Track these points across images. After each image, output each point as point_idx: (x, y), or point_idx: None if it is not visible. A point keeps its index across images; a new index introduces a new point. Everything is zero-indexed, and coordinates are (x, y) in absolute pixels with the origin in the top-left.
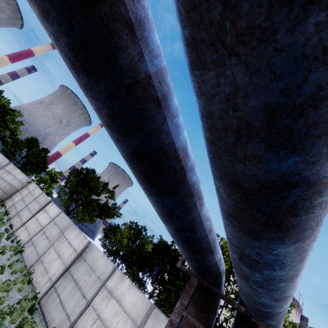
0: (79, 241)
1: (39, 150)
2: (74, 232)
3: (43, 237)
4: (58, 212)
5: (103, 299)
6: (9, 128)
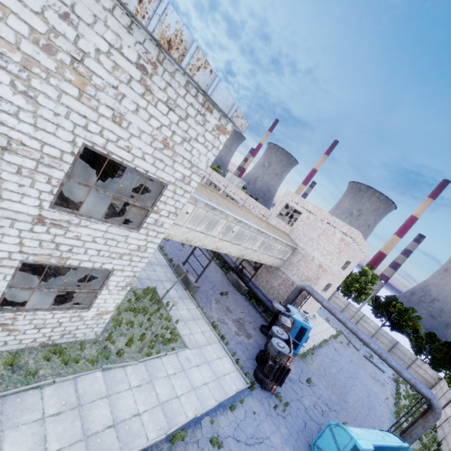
0: None
1: (441, 345)
2: None
3: (447, 424)
4: None
5: None
6: (409, 326)
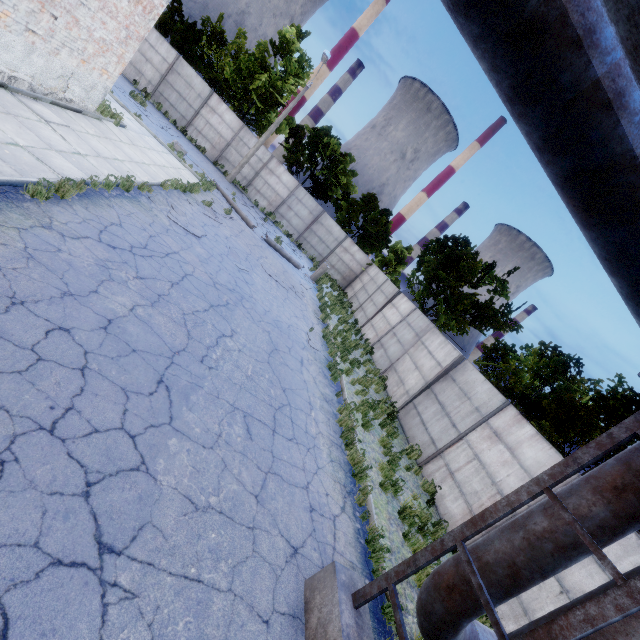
0: (445, 352)
1: (378, 214)
2: (436, 339)
3: (394, 340)
4: (410, 308)
5: (483, 438)
6: (341, 186)
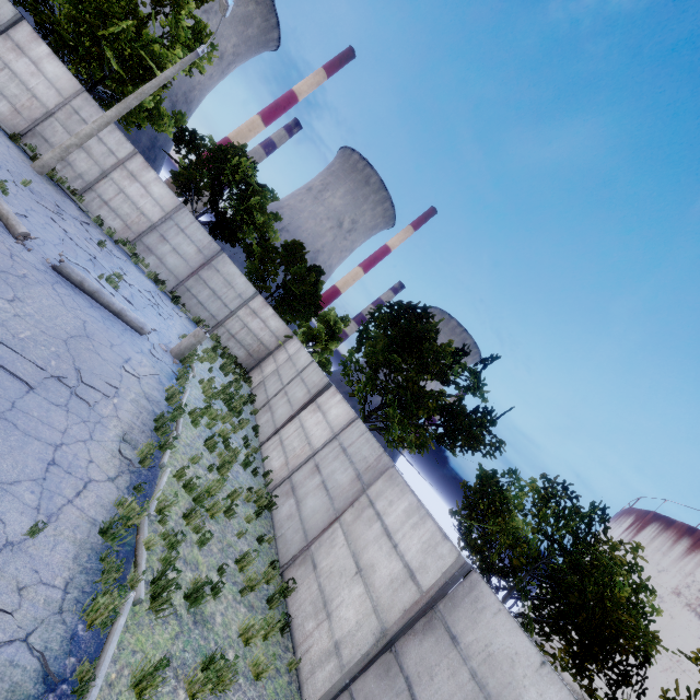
0: (422, 540)
1: (306, 271)
2: (400, 500)
3: (315, 480)
4: (347, 416)
5: None
6: (256, 226)
